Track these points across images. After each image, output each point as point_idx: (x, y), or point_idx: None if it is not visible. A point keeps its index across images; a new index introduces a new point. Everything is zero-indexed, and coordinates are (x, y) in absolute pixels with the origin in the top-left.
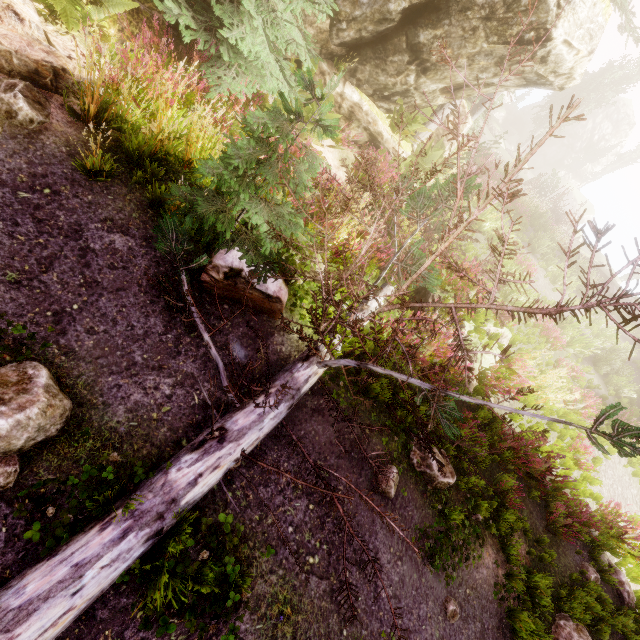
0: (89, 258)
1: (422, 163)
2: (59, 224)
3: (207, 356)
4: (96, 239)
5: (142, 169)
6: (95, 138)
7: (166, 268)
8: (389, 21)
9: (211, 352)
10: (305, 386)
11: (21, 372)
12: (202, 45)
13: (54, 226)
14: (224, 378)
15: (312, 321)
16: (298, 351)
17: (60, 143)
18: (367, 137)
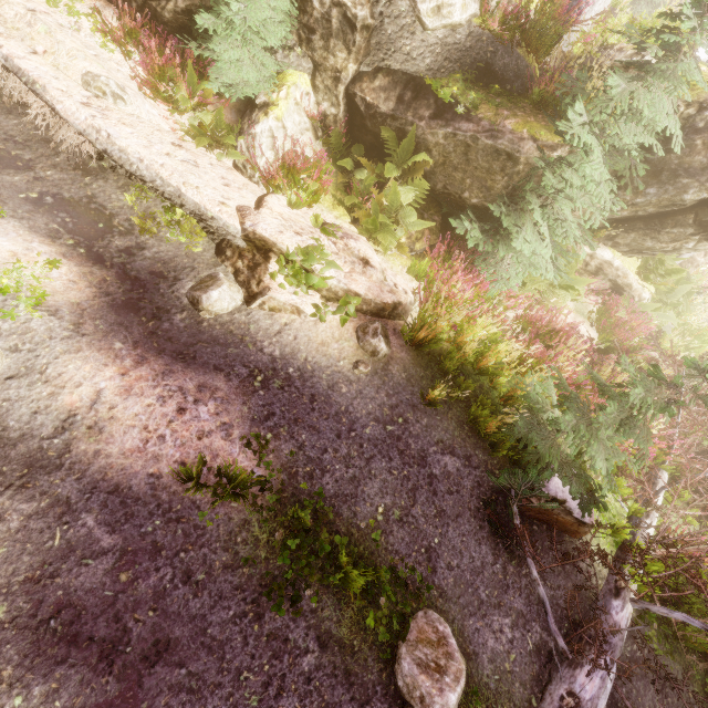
0: (434, 485)
1: (667, 301)
2: (412, 452)
3: (528, 588)
4: (435, 463)
5: (449, 379)
6: (416, 356)
7: (485, 487)
8: (678, 205)
9: (538, 589)
10: (625, 632)
11: (433, 627)
12: (482, 246)
13: (409, 455)
14: (551, 619)
15: (623, 549)
16: (601, 578)
17: (400, 370)
18: (609, 285)
